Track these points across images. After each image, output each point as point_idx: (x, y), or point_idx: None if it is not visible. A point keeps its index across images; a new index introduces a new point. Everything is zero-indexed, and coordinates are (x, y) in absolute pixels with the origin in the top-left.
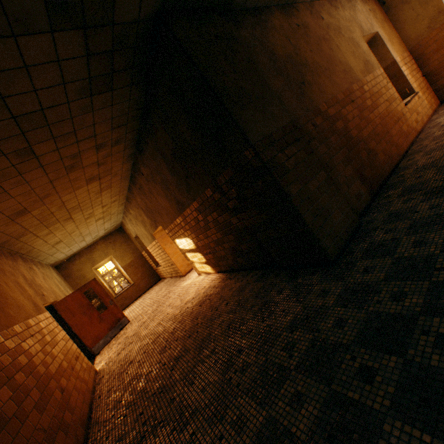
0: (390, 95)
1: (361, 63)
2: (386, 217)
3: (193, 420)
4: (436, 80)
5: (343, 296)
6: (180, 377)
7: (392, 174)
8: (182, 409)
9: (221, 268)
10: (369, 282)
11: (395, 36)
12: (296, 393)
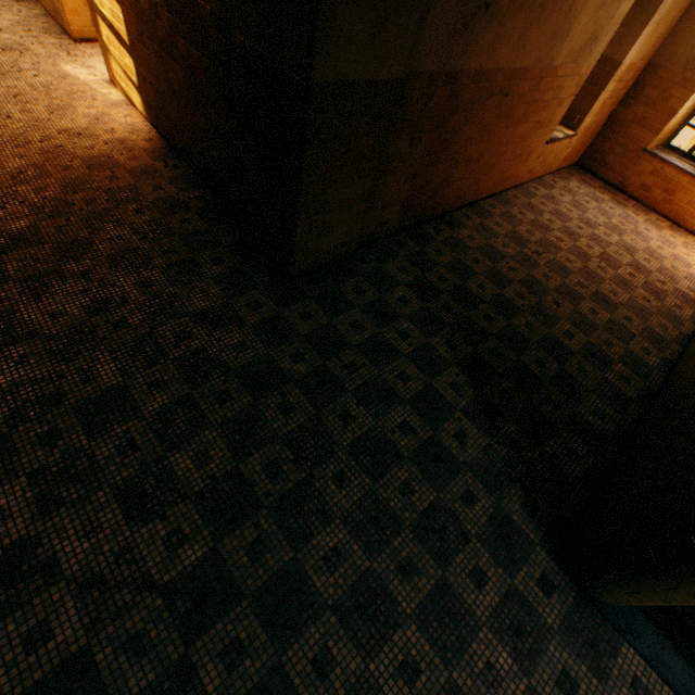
0: (552, 118)
1: (587, 35)
2: (375, 272)
3: (28, 343)
4: (606, 136)
5: (265, 324)
6: (17, 274)
7: (439, 218)
8: (14, 322)
9: (161, 128)
10: (294, 329)
11: (673, 21)
12: (161, 381)
